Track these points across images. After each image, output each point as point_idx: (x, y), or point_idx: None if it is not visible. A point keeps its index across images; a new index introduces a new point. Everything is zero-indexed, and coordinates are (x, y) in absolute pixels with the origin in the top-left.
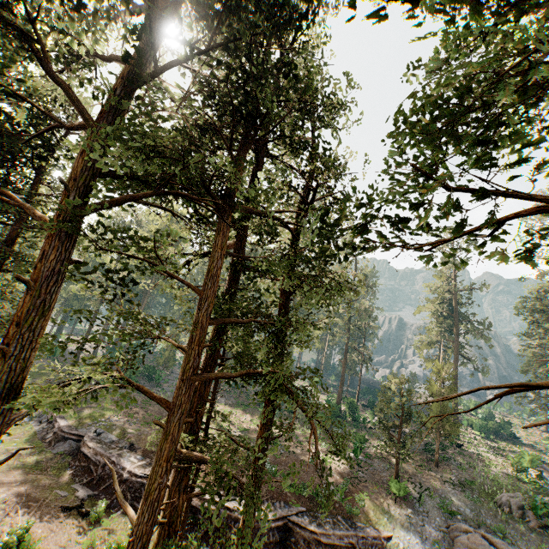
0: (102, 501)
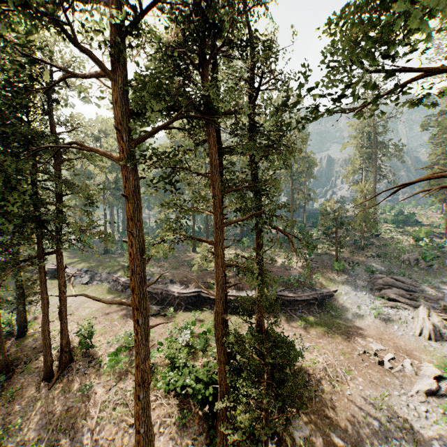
0: (170, 308)
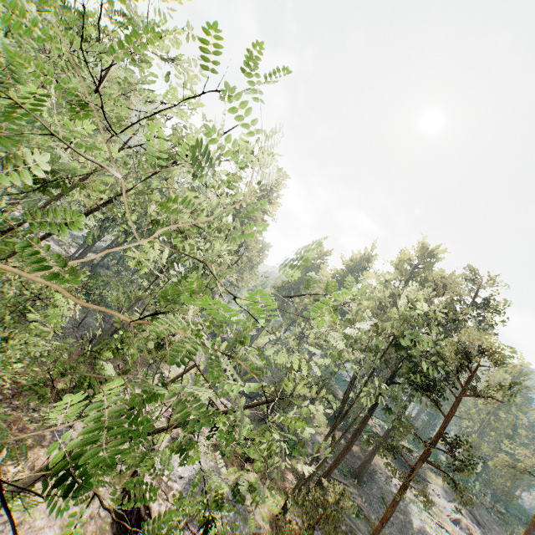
0: None
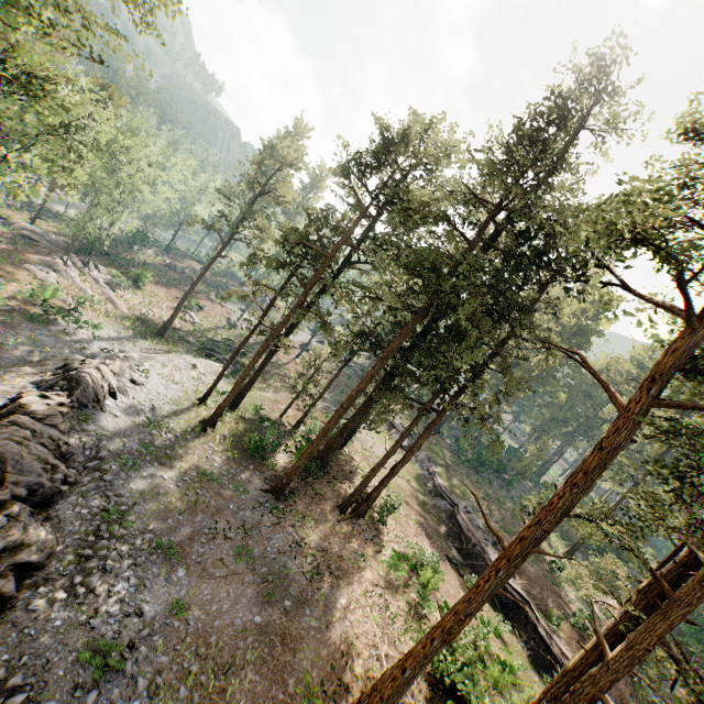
0: (475, 576)
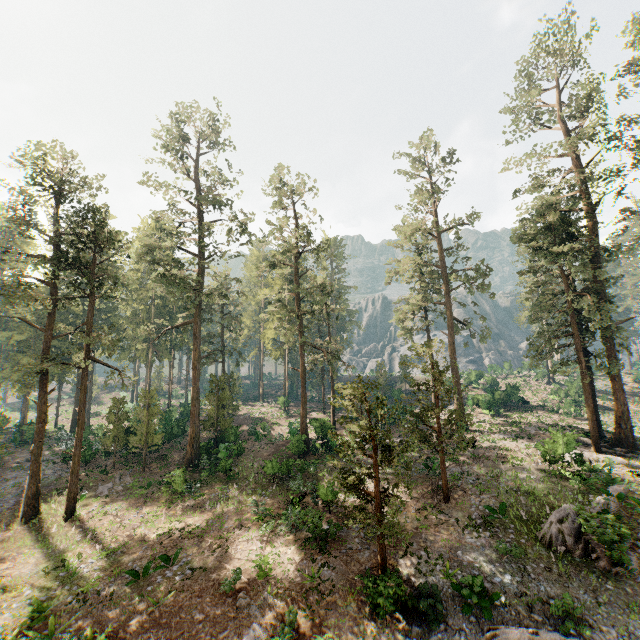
0: None
